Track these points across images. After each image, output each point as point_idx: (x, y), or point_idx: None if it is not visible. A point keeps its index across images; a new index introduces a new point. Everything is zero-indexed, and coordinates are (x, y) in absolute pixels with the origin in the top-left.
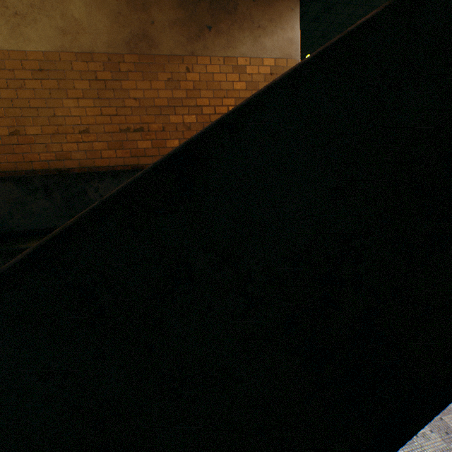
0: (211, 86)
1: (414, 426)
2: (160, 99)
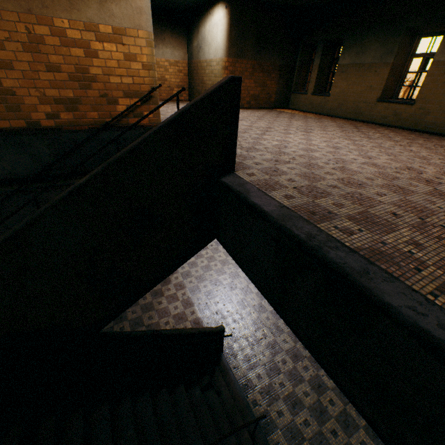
0: (60, 51)
1: (143, 294)
2: (3, 62)
